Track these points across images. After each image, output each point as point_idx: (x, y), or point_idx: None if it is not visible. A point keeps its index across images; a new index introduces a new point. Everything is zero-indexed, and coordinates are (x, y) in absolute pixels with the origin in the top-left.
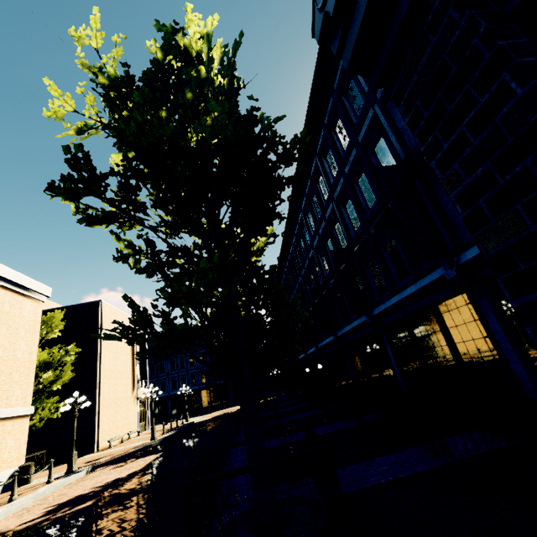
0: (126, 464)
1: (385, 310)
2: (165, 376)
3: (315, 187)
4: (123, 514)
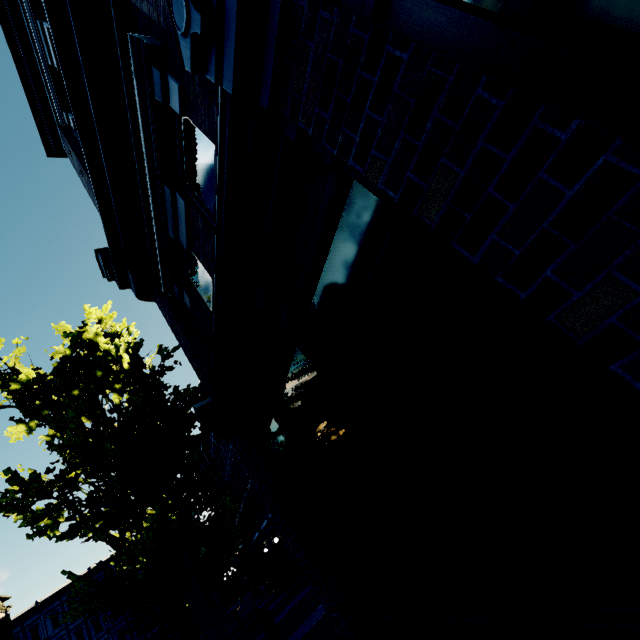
0: None
1: None
2: None
3: None
4: None
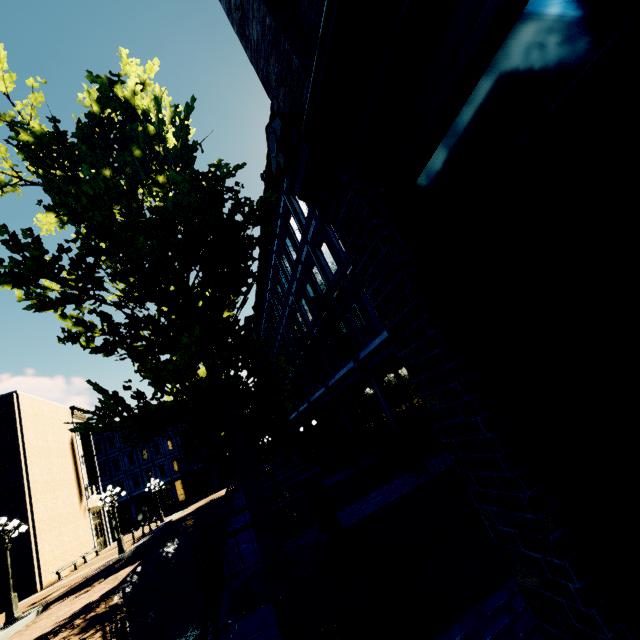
0: (93, 587)
1: (370, 353)
2: (122, 474)
3: (287, 227)
4: (113, 628)
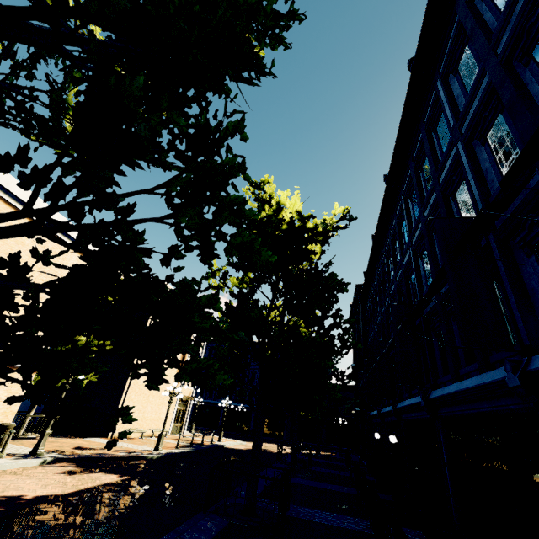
0: (79, 473)
1: None
2: None
3: (429, 139)
4: None
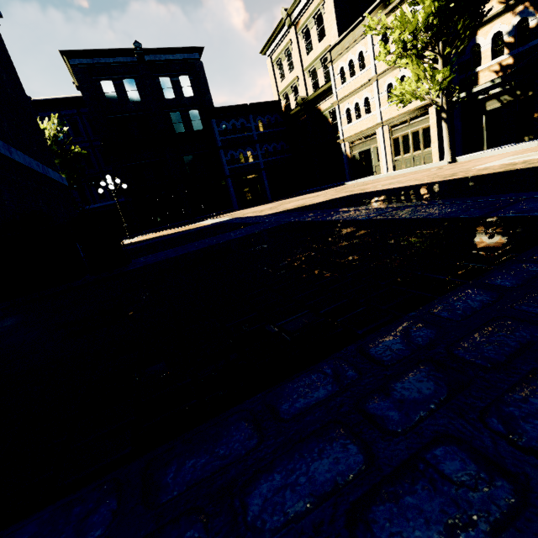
0: None
1: None
2: None
3: None
4: None
